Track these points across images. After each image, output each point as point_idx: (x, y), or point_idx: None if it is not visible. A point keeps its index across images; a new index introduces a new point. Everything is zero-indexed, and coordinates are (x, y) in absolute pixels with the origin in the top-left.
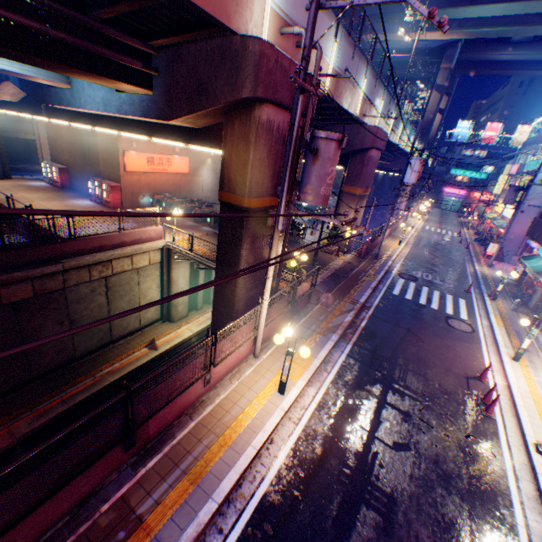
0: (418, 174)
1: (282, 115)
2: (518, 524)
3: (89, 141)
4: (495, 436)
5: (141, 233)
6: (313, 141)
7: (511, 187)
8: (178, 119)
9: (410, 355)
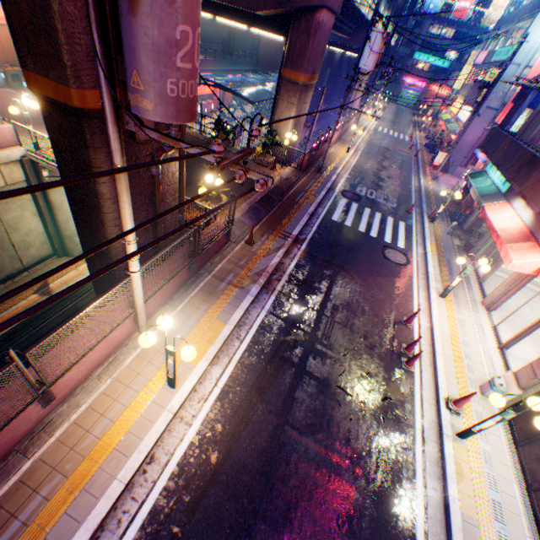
0: (378, 56)
1: None
2: (418, 498)
3: None
4: (411, 393)
5: None
6: None
7: (476, 83)
8: None
9: (340, 302)
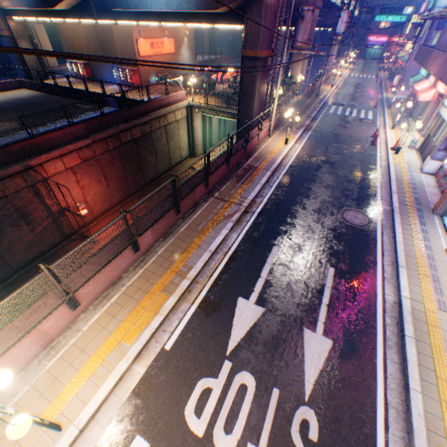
0: (346, 24)
1: None
2: (377, 164)
3: (105, 36)
4: (375, 150)
5: (176, 96)
6: (301, 13)
7: (412, 25)
8: (220, 10)
9: (339, 133)
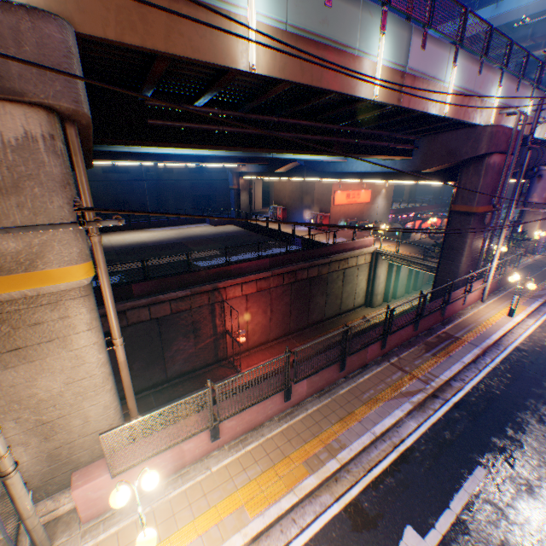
0: None
1: (499, 157)
2: None
3: (306, 189)
4: None
5: (362, 242)
6: (537, 171)
7: None
8: (428, 170)
9: None
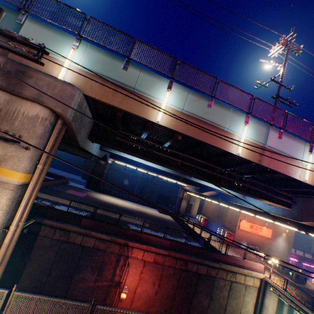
0: None
1: None
2: None
3: (222, 211)
4: None
5: (252, 263)
6: None
7: None
8: (304, 221)
9: None
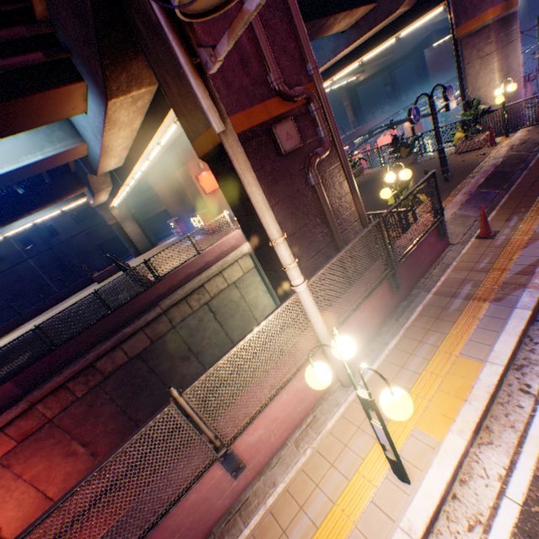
0: None
1: None
2: None
3: (177, 187)
4: None
5: (220, 246)
6: None
7: None
8: (107, 89)
9: None
